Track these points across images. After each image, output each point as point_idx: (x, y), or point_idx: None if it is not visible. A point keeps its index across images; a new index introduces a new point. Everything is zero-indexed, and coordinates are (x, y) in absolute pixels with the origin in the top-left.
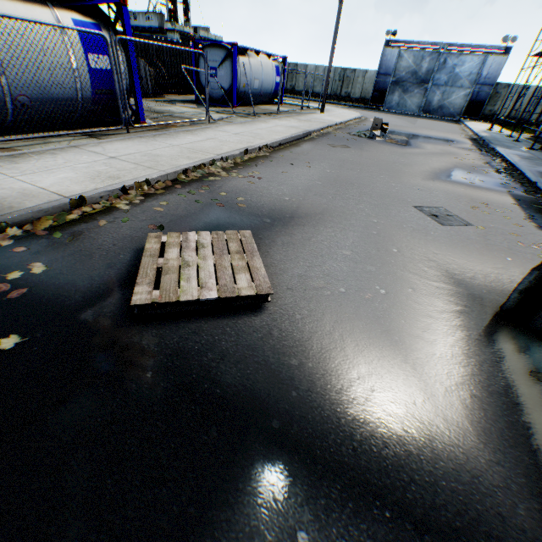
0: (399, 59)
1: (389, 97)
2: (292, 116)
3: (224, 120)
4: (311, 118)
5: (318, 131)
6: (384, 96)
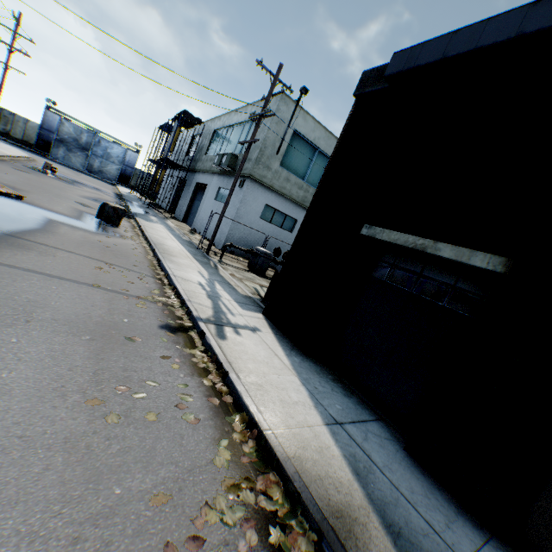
0: (62, 124)
1: (55, 150)
2: None
3: None
4: None
5: None
6: (50, 147)
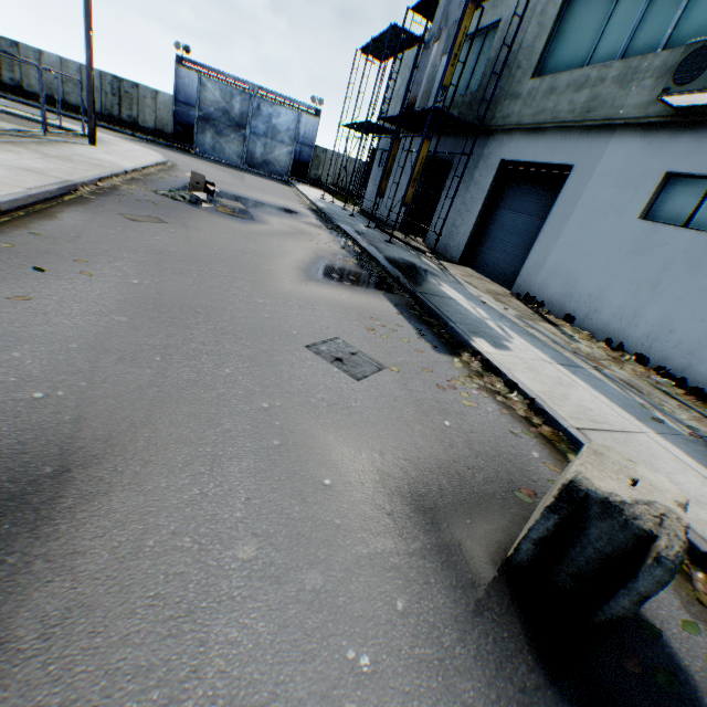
0: (202, 88)
1: (199, 137)
2: (26, 143)
3: None
4: (72, 152)
5: (94, 183)
6: (192, 135)
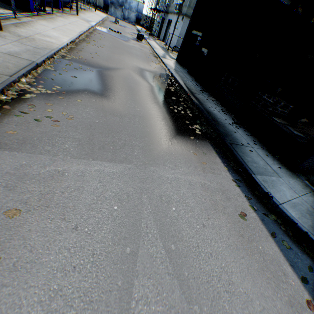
0: None
1: (110, 9)
2: (91, 12)
3: (81, 11)
4: (96, 14)
5: (103, 19)
6: (108, 8)
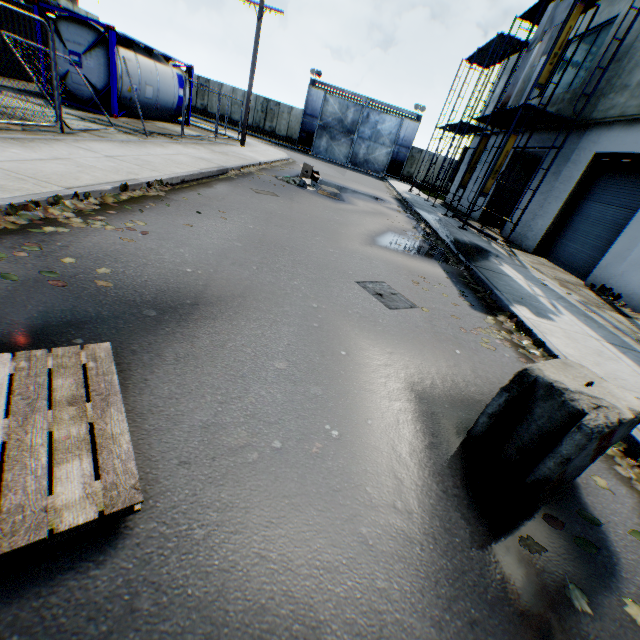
0: (325, 103)
1: (317, 142)
2: (203, 144)
3: (94, 133)
4: (228, 150)
5: (238, 169)
6: (312, 140)
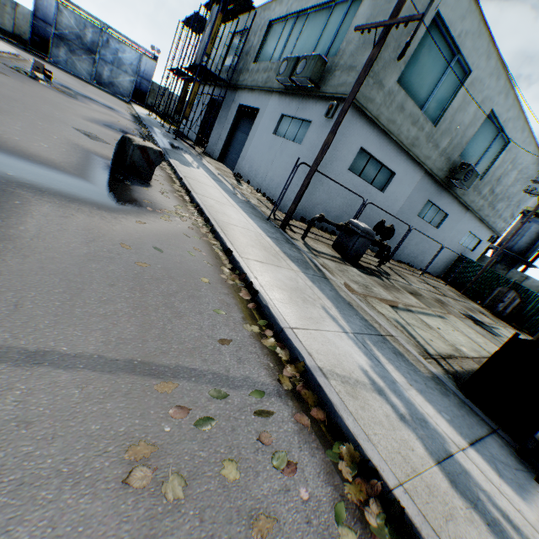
0: (60, 13)
1: (55, 50)
2: None
3: None
4: None
5: None
6: (48, 47)
